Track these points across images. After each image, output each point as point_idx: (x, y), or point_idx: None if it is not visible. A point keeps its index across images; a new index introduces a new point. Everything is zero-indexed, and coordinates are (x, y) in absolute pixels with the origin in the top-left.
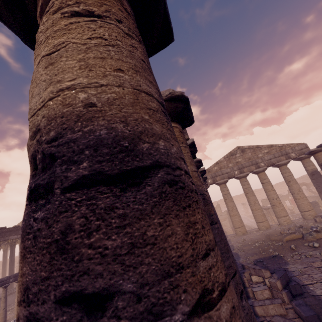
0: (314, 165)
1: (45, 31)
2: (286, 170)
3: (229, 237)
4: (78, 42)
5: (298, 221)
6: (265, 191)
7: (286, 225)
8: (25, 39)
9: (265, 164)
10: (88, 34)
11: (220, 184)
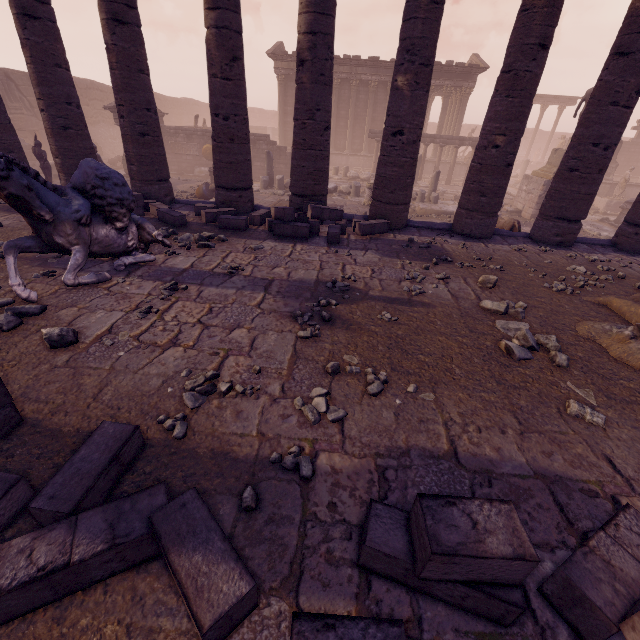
0: None
1: None
2: None
3: None
4: None
5: None
6: None
7: None
8: None
9: None
10: None
11: None
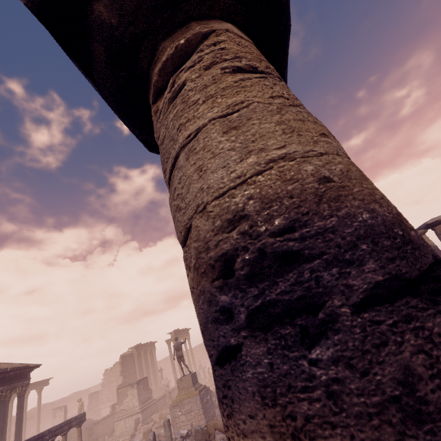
0: None
1: (202, 89)
2: None
3: None
4: (261, 101)
5: None
6: None
7: None
8: (116, 101)
9: None
10: (268, 93)
11: None
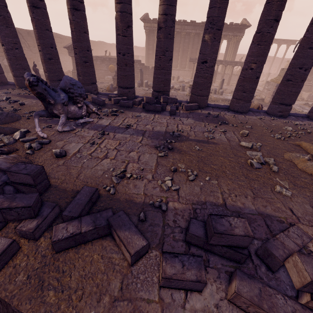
0: None
1: None
2: None
3: None
4: None
5: None
6: None
7: None
8: None
9: None
10: None
11: None
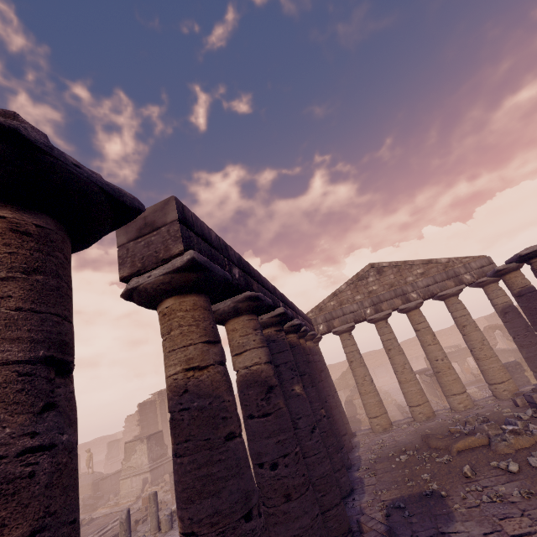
0: (507, 295)
1: None
2: (457, 306)
3: (358, 436)
4: None
5: (484, 403)
6: (423, 345)
7: (463, 410)
8: None
9: (419, 294)
10: None
11: (340, 334)
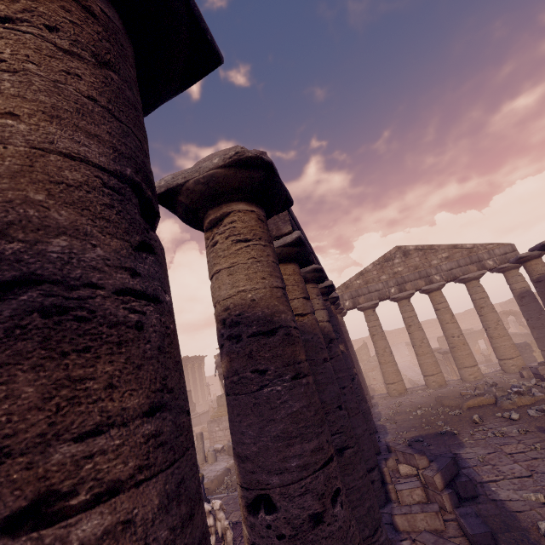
0: (526, 281)
1: None
2: (477, 289)
3: (376, 399)
4: None
5: (493, 375)
6: (441, 323)
7: (473, 381)
8: None
9: (442, 277)
10: None
11: (364, 310)
